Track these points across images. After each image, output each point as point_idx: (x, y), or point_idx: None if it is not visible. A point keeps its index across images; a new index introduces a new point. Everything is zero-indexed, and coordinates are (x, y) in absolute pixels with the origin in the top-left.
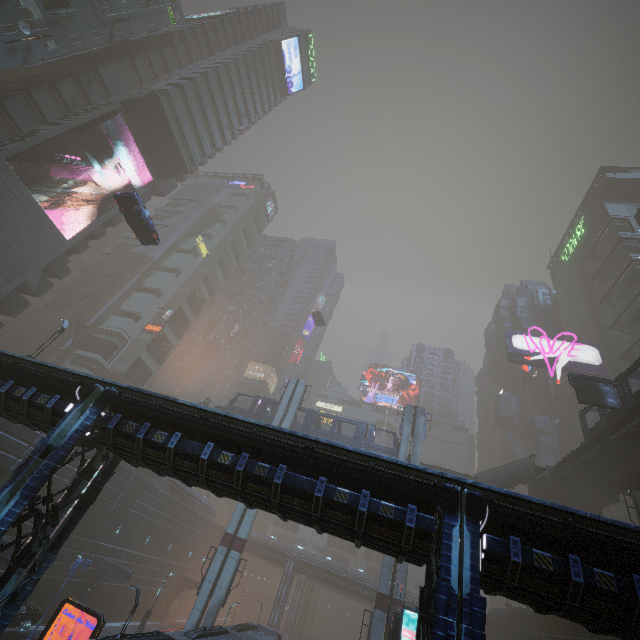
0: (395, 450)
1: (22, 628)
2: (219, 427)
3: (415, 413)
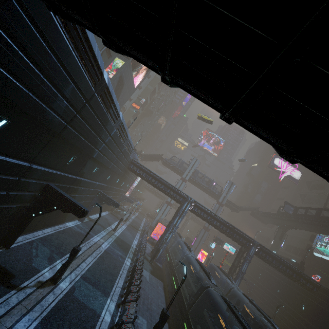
0: (220, 193)
1: (125, 212)
2: (218, 218)
3: (232, 185)
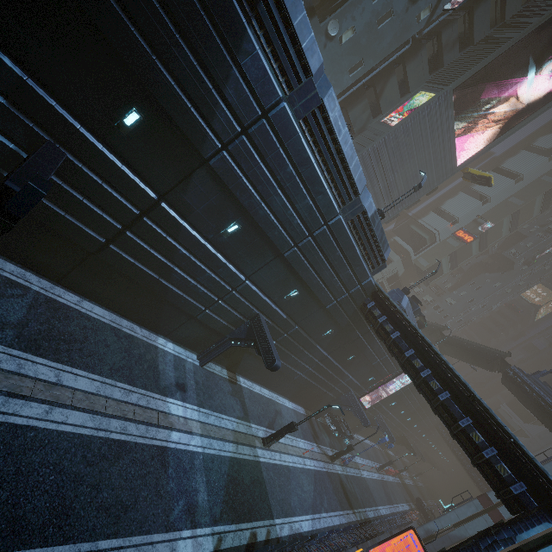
0: None
1: (345, 441)
2: None
3: None
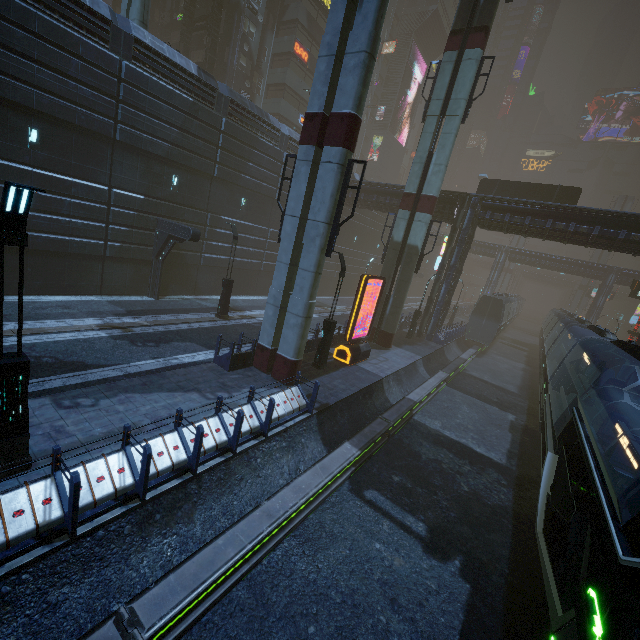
0: None
1: None
2: (546, 257)
3: (625, 201)
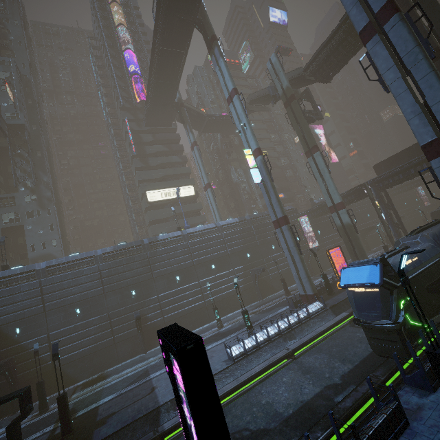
0: None
1: None
2: None
3: None
